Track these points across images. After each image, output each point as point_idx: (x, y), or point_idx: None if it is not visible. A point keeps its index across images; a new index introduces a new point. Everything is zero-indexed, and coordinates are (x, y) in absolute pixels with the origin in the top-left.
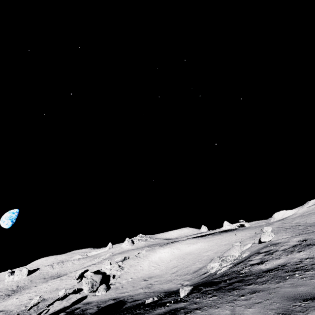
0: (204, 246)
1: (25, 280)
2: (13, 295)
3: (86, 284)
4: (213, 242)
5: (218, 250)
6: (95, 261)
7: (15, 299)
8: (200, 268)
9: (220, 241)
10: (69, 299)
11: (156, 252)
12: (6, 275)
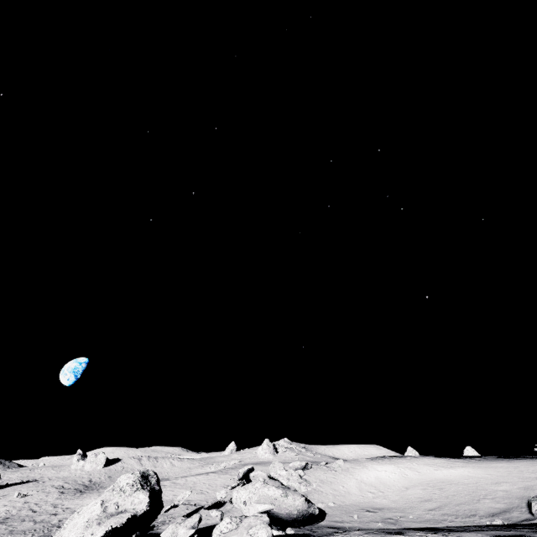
0: (480, 474)
1: (101, 474)
2: (87, 493)
3: None
4: (500, 471)
5: (529, 485)
6: (211, 468)
7: (94, 498)
8: (504, 511)
9: (517, 472)
10: (227, 512)
11: (366, 467)
12: (75, 457)
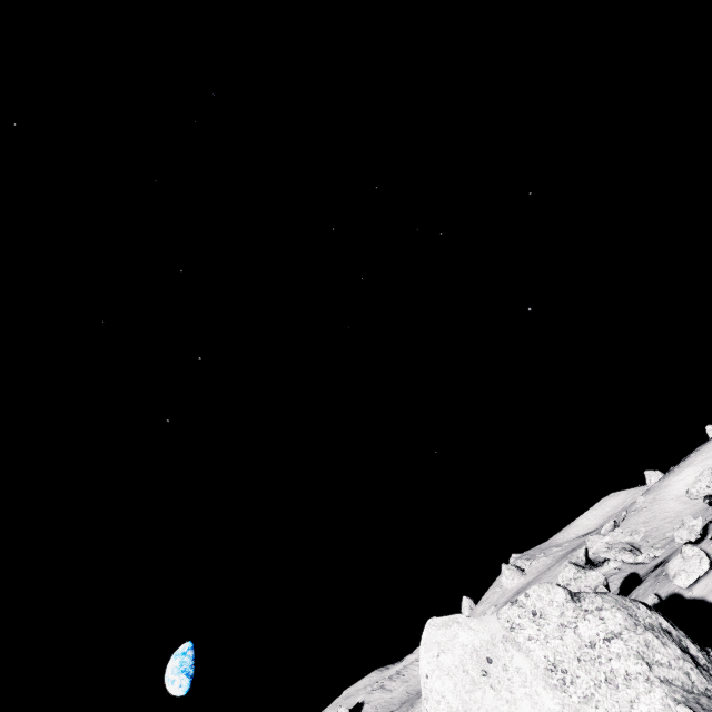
0: None
1: None
2: None
3: (617, 553)
4: None
5: None
6: None
7: None
8: None
9: None
10: None
11: (668, 485)
12: None
